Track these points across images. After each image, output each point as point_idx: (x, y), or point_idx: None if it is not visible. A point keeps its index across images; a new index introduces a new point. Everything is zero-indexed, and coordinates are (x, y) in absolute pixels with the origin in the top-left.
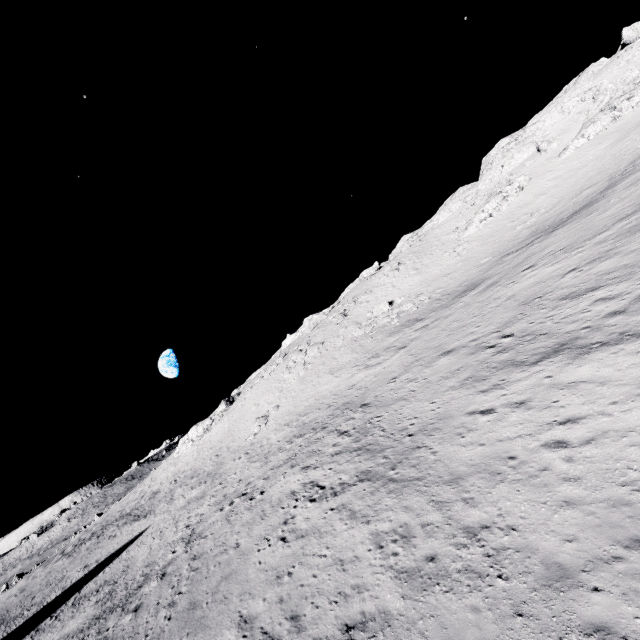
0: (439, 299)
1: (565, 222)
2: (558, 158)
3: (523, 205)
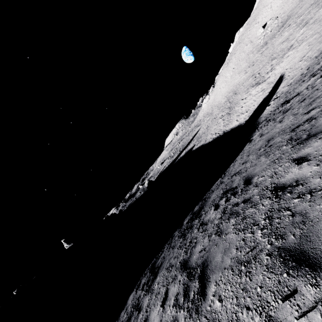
0: (278, 26)
1: None
2: None
3: None
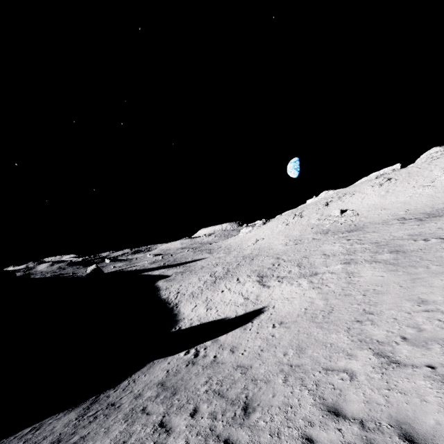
0: (350, 226)
1: (431, 218)
2: None
3: None
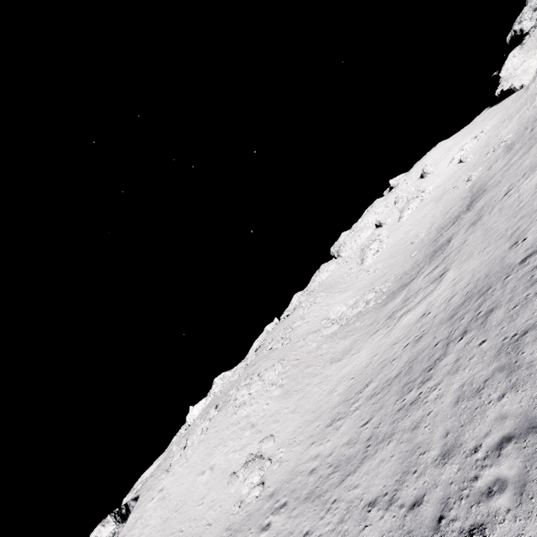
0: (406, 274)
1: (472, 205)
2: (399, 222)
3: (400, 239)
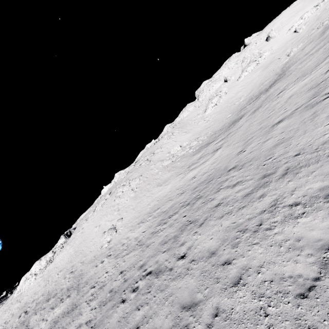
0: (215, 133)
1: (271, 86)
2: (238, 81)
3: (231, 97)
